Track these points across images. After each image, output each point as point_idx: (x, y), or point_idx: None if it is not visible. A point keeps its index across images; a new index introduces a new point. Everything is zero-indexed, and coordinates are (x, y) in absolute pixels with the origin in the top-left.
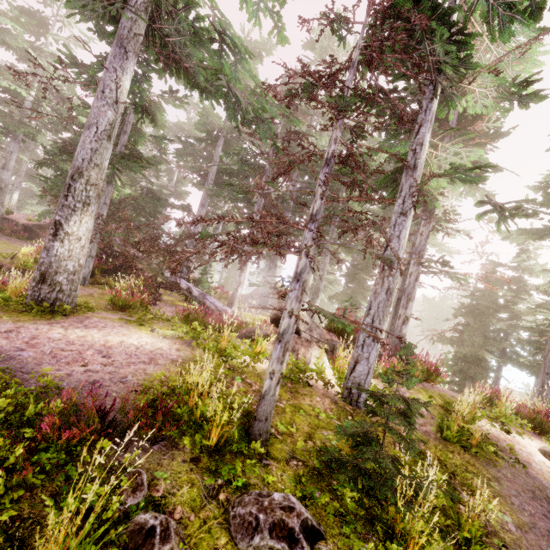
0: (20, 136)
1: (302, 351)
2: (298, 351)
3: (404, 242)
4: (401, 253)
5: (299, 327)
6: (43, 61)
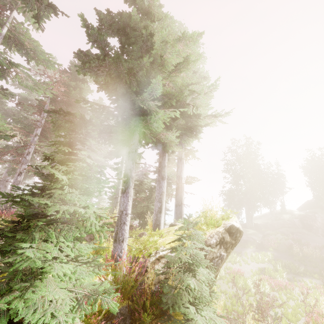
0: None
1: None
2: None
3: None
4: None
5: None
6: None
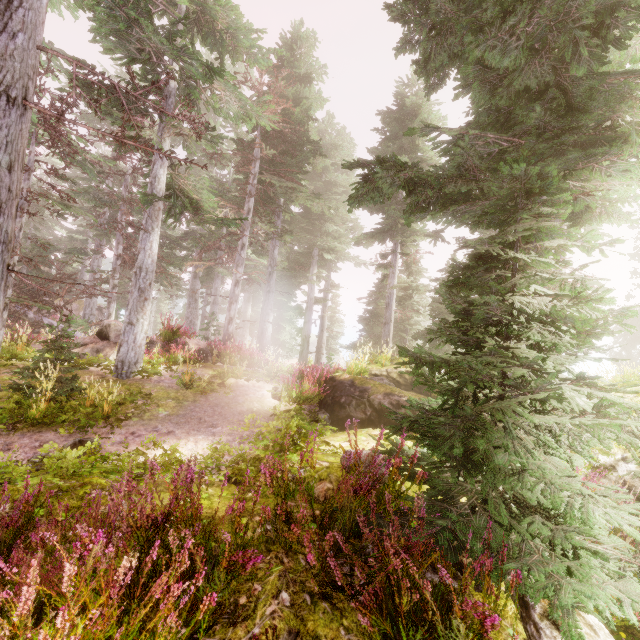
0: None
1: (106, 351)
2: (103, 352)
3: (151, 252)
4: (150, 261)
5: (109, 334)
6: None
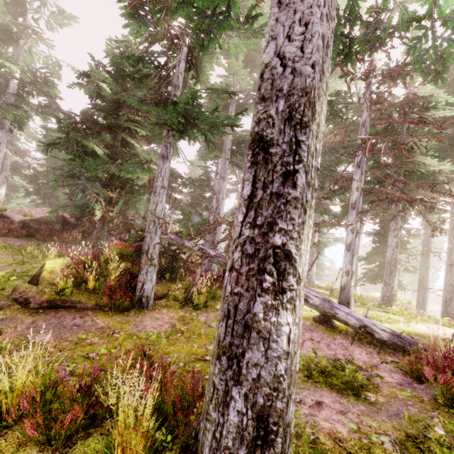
0: (7, 124)
1: None
2: None
3: None
4: None
5: None
6: (24, 41)
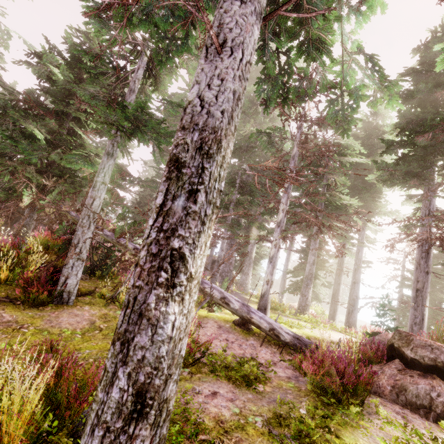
0: None
1: None
2: None
3: None
4: None
5: None
6: None
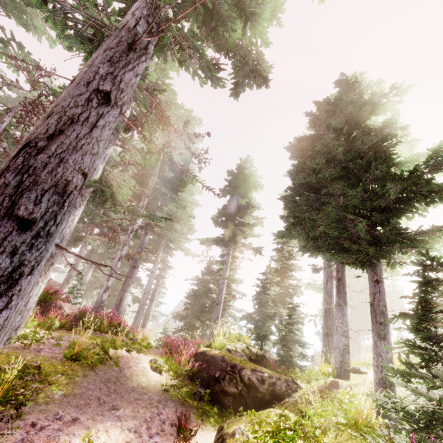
0: None
1: None
2: None
3: (72, 224)
4: (68, 231)
5: None
6: None
